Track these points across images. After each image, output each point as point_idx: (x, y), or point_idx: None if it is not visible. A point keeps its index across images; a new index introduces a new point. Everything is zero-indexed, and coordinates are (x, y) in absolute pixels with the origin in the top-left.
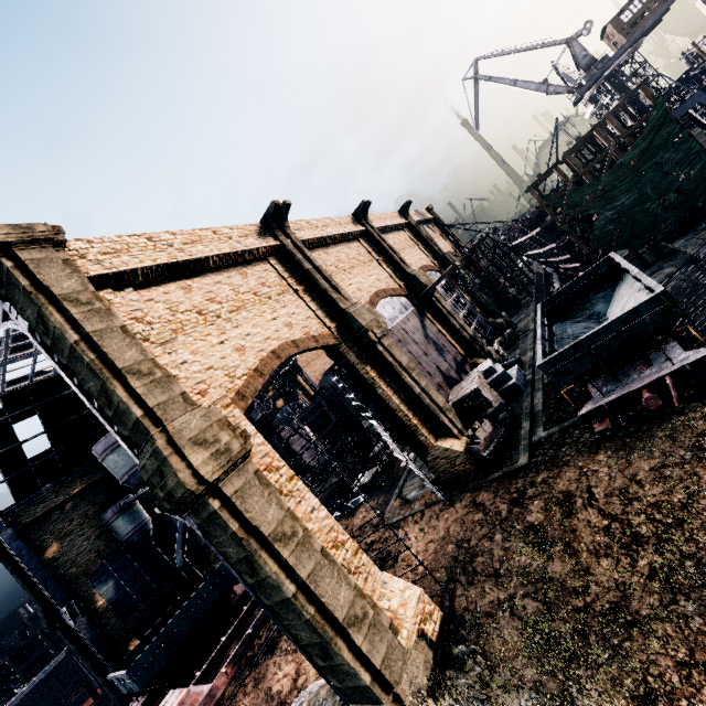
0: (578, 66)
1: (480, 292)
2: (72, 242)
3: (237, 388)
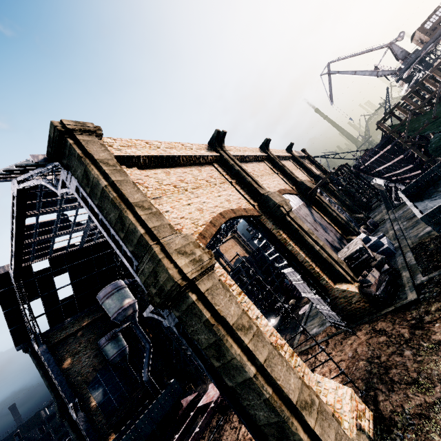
0: (397, 58)
1: (344, 197)
2: (105, 138)
3: (200, 232)
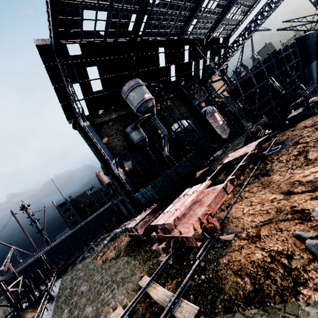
0: None
1: None
2: None
3: None
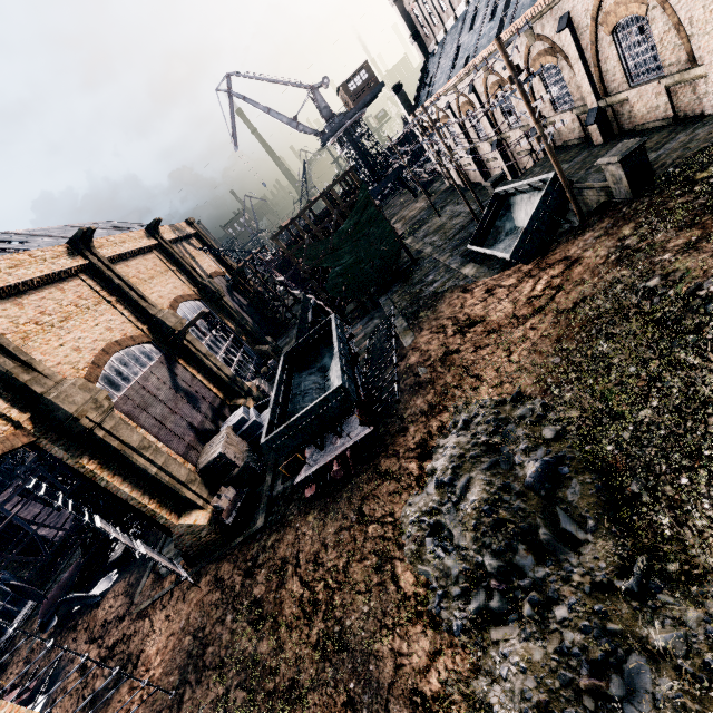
0: (321, 114)
1: (245, 320)
2: None
3: None
